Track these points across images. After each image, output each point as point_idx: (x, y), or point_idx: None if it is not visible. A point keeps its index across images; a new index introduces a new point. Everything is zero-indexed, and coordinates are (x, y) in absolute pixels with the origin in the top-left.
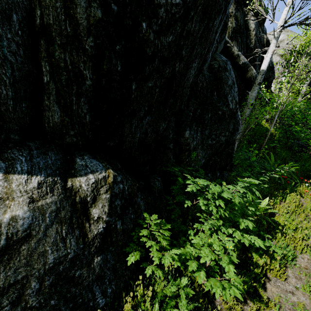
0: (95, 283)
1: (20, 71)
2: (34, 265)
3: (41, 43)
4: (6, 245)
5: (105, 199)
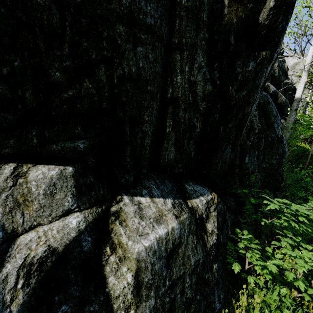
0: (215, 287)
1: (154, 126)
2: (186, 265)
3: (169, 108)
4: (172, 248)
5: (214, 216)
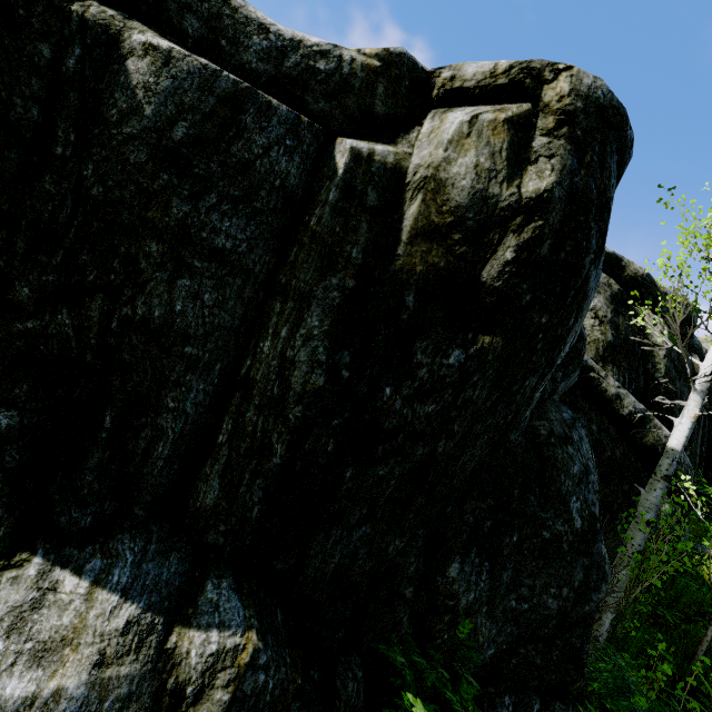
0: None
1: (194, 423)
2: None
3: (235, 395)
4: None
5: (219, 703)
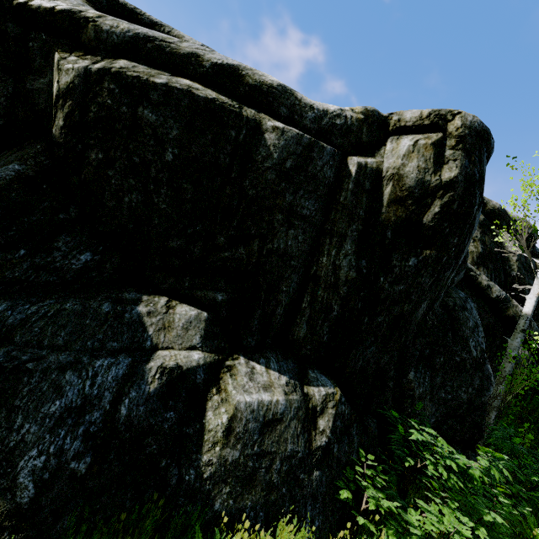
0: (310, 500)
1: (291, 298)
2: (280, 446)
3: (309, 284)
4: (271, 419)
5: (331, 414)
